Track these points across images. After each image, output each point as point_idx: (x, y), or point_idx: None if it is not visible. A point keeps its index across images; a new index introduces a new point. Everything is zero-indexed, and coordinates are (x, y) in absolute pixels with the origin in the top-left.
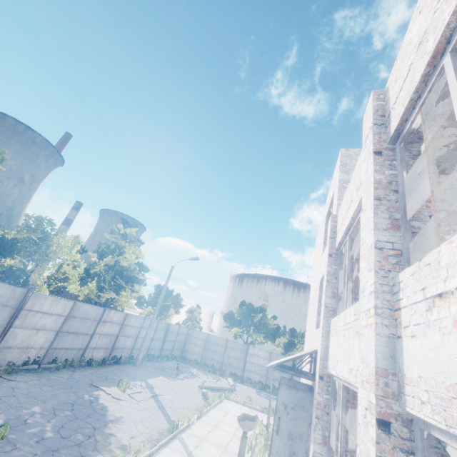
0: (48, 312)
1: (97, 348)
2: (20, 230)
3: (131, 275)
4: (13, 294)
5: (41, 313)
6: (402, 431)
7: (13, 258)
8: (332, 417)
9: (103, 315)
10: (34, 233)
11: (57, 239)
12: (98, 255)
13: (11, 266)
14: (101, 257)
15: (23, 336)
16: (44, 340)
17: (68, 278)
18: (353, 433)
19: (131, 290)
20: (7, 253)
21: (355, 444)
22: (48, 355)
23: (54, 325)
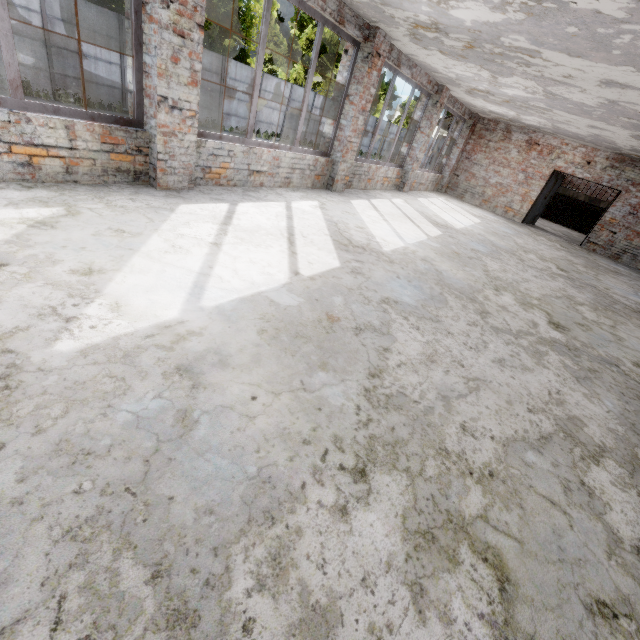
0: (276, 94)
1: (313, 134)
2: (224, 0)
3: (335, 52)
4: (252, 75)
5: (272, 94)
6: (424, 100)
7: (232, 37)
8: (454, 144)
9: (314, 102)
10: (238, 2)
11: (253, 6)
12: (298, 25)
13: (234, 48)
14: (300, 28)
15: (266, 114)
16: (278, 119)
17: (273, 60)
18: (468, 157)
19: (334, 75)
20: (227, 33)
21: (467, 162)
22: (283, 133)
23: (282, 107)
